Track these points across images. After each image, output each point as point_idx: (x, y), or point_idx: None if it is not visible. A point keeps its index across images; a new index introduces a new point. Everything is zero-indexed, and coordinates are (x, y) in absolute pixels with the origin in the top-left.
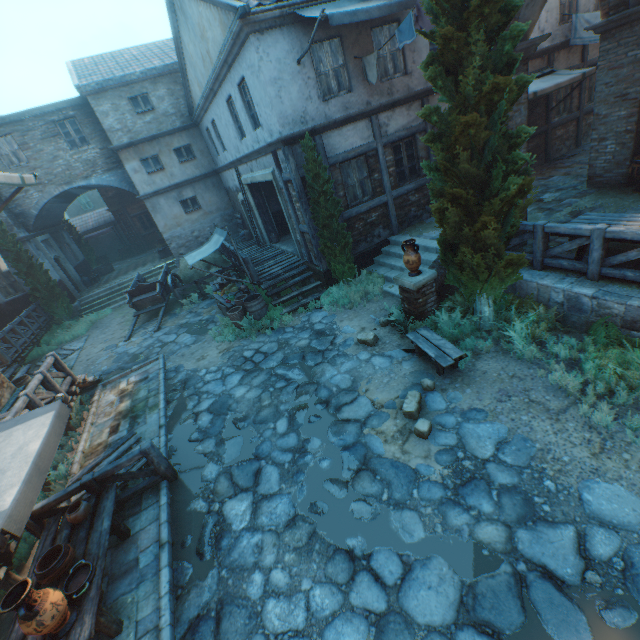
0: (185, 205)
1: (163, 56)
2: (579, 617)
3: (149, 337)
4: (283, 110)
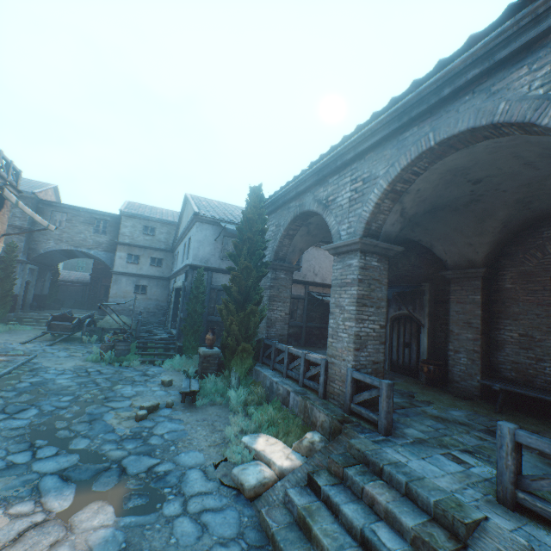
0: (137, 288)
1: (177, 218)
2: (116, 482)
3: (40, 346)
4: (198, 254)
